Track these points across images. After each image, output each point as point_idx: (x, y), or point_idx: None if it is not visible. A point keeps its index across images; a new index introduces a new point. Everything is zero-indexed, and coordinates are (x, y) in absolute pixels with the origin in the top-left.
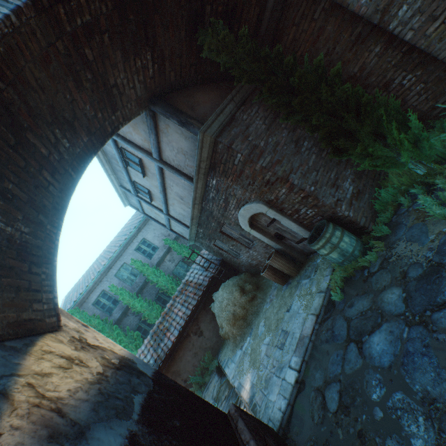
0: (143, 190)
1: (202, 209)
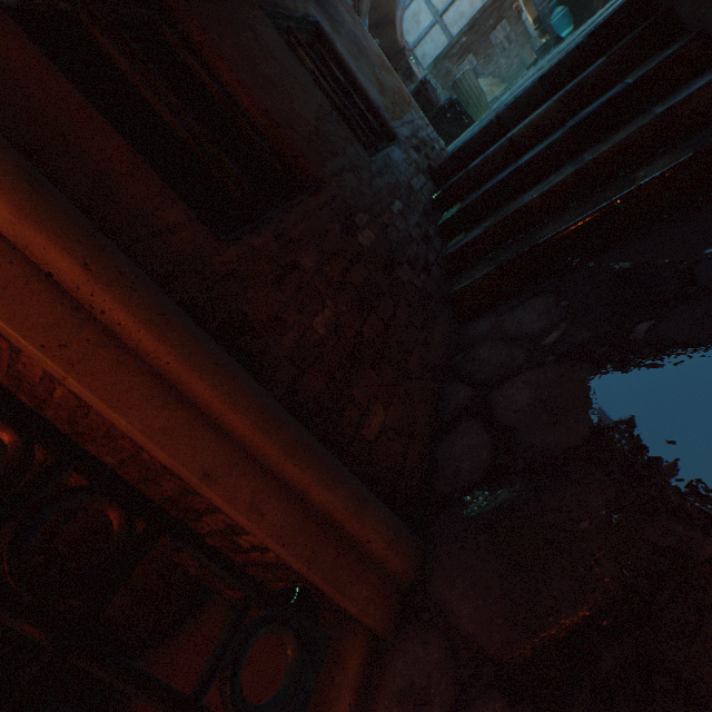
0: None
1: (496, 0)
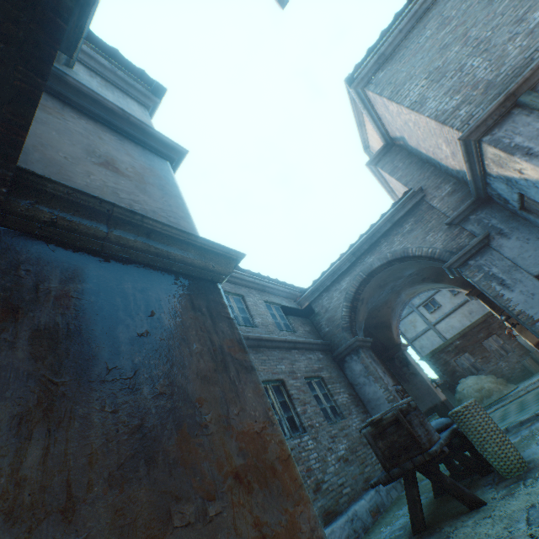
0: (432, 305)
1: (483, 321)
